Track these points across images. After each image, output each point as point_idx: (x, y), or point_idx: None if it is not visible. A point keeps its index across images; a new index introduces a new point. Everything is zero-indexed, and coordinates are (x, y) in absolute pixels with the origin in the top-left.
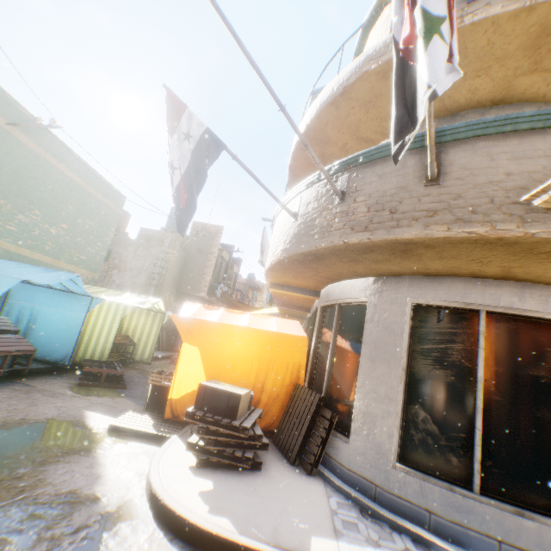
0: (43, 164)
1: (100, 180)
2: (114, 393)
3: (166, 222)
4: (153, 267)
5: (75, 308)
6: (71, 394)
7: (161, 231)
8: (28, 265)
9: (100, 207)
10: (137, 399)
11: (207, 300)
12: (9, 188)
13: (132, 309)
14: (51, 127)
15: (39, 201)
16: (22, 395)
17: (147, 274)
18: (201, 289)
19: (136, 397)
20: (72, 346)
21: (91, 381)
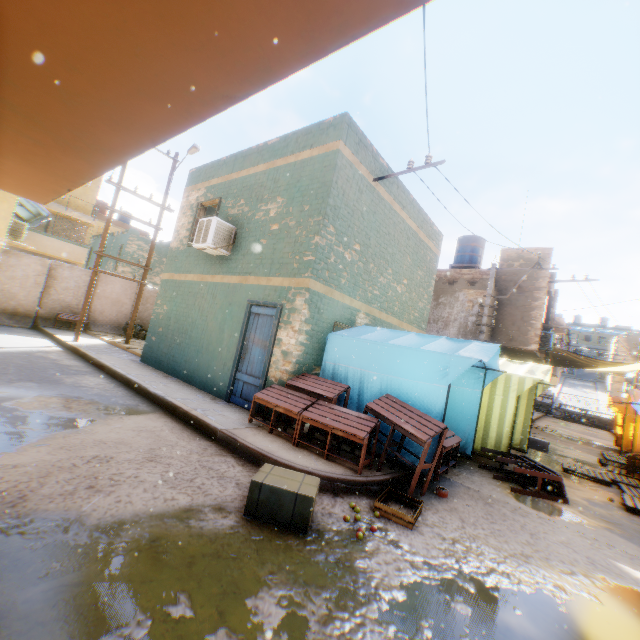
0: (392, 217)
1: (425, 221)
2: (572, 514)
3: (454, 257)
4: (463, 316)
5: (462, 382)
6: (531, 511)
7: (455, 269)
8: (426, 335)
9: (425, 252)
10: (618, 532)
11: (531, 353)
12: (374, 250)
13: (531, 383)
14: (428, 166)
15: (389, 259)
16: (490, 508)
17: (457, 325)
18: (529, 340)
19: (609, 526)
20: (469, 431)
21: (508, 482)
